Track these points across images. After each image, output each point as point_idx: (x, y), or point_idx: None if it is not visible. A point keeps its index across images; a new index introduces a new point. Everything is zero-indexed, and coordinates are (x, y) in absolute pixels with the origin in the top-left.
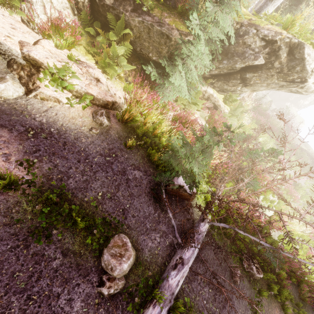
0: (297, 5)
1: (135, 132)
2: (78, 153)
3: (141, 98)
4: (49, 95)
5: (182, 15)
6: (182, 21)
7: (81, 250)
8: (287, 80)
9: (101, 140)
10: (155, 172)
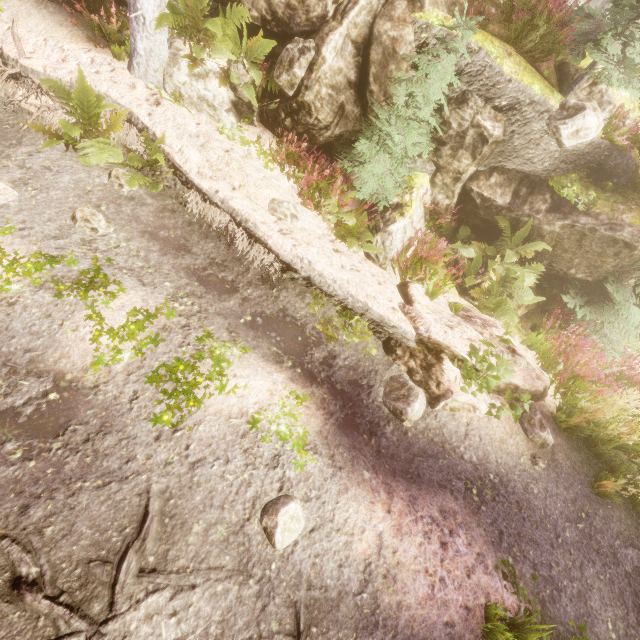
0: None
1: (593, 449)
2: (543, 525)
3: (590, 373)
4: (463, 402)
5: None
6: None
7: None
8: None
9: (553, 480)
10: None
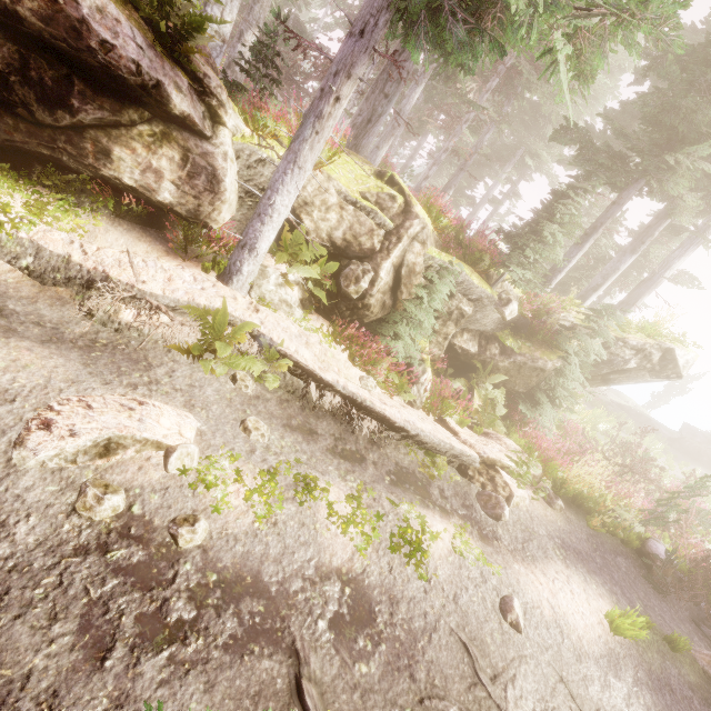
0: (594, 270)
1: (576, 502)
2: (589, 560)
3: (556, 454)
4: (520, 496)
5: (542, 341)
6: (546, 347)
7: (696, 680)
8: (660, 376)
9: (575, 530)
10: (627, 551)
